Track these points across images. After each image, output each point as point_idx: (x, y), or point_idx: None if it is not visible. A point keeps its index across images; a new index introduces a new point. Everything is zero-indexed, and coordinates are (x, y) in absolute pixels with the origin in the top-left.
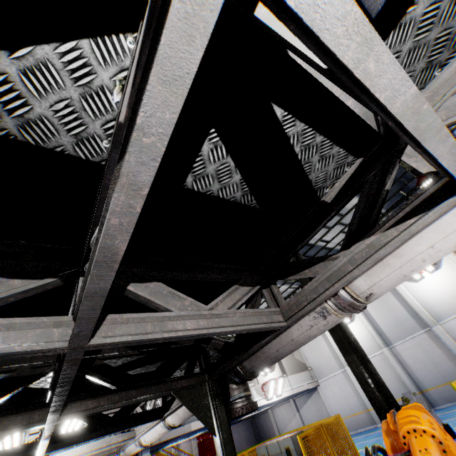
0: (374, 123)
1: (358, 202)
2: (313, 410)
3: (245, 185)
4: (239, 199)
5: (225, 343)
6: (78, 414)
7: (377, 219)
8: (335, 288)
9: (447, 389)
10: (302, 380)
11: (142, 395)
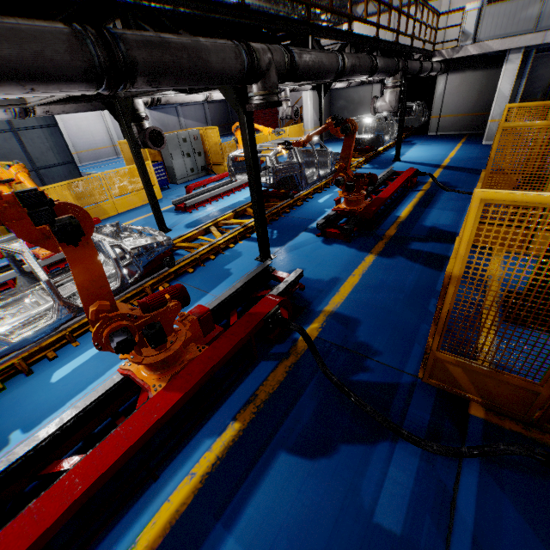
0: None
1: None
2: None
3: None
4: None
5: None
6: None
7: None
8: None
9: None
10: None
11: None
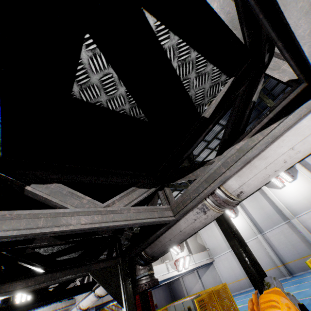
0: (240, 34)
1: (230, 114)
2: (210, 277)
3: (131, 98)
4: (128, 111)
5: (132, 233)
6: (6, 294)
7: (245, 127)
8: (211, 188)
9: (301, 262)
10: (202, 257)
11: (65, 276)
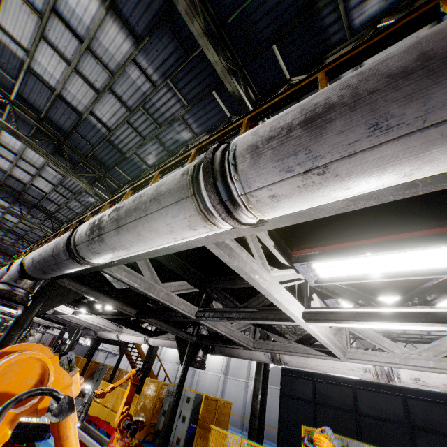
0: None
1: None
2: (110, 363)
3: None
4: None
5: None
6: None
7: None
8: None
9: None
10: (112, 347)
11: None
